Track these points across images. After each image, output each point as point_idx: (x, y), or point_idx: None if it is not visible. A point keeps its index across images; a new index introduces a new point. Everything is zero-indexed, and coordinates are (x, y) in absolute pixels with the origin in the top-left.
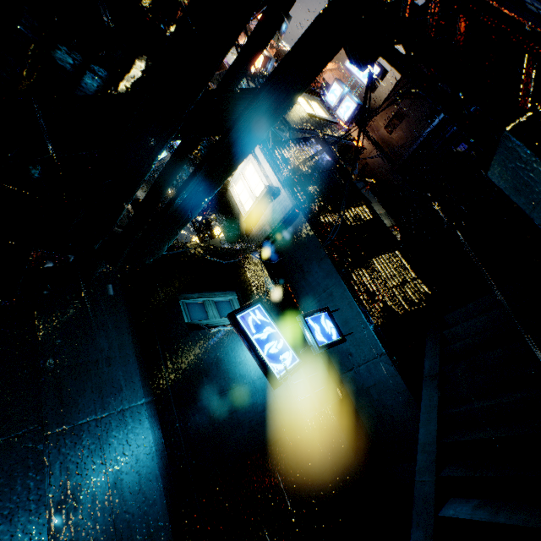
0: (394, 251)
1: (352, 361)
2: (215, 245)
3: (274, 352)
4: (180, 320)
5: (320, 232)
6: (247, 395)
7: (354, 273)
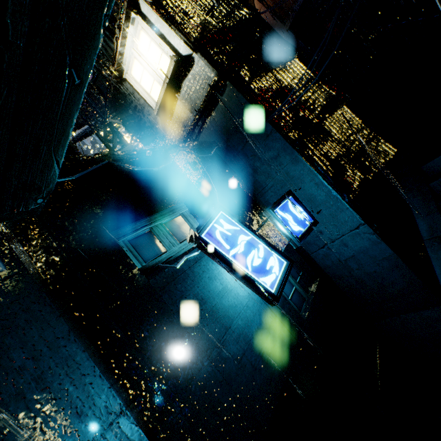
0: (342, 107)
1: (323, 239)
2: (138, 149)
3: (258, 263)
4: (131, 270)
5: (259, 102)
6: (246, 326)
7: (310, 143)
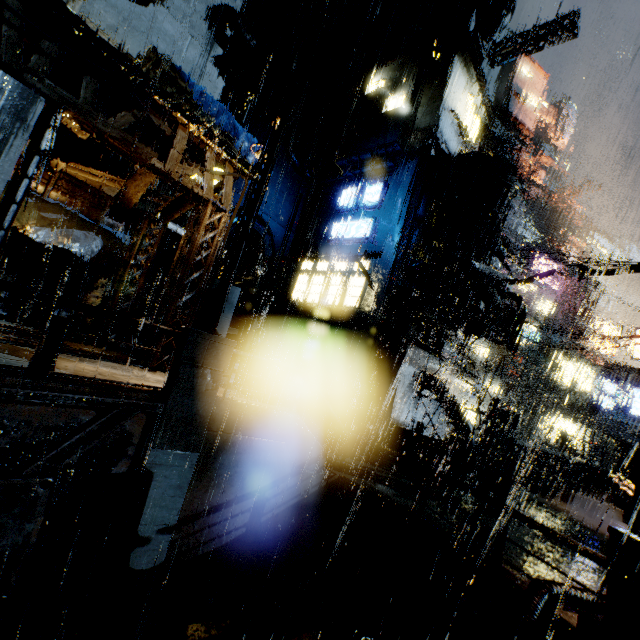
0: None
1: None
2: None
3: None
4: None
5: None
6: None
7: None
